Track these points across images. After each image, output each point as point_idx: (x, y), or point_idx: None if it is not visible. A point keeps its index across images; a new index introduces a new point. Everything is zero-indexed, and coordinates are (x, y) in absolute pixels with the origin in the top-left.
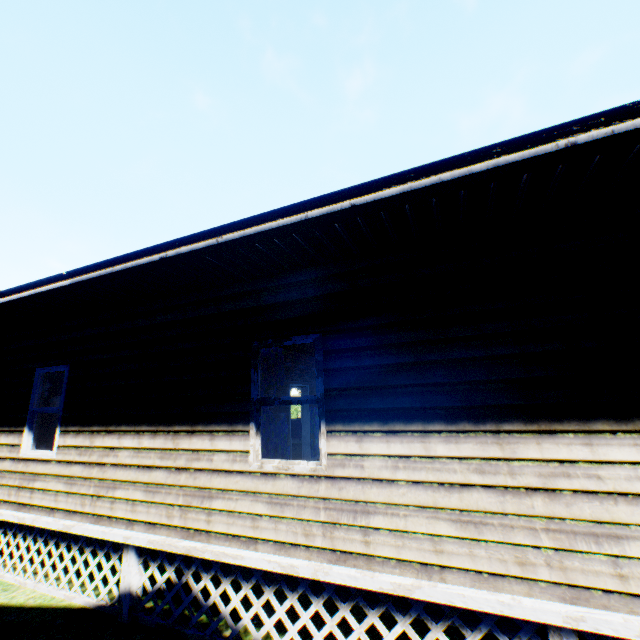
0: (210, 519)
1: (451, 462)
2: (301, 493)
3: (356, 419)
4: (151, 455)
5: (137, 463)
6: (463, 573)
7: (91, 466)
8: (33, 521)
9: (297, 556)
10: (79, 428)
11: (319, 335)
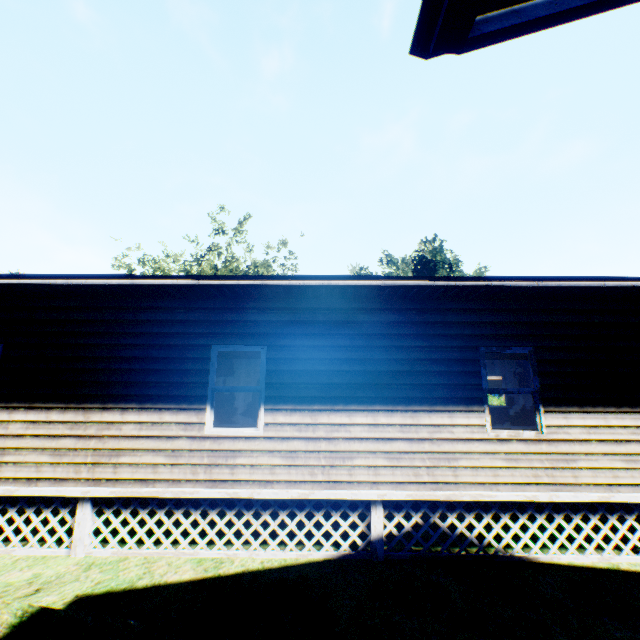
0: (456, 474)
1: (619, 429)
2: (528, 451)
3: (562, 404)
4: (389, 429)
5: (374, 436)
6: (628, 486)
7: (317, 441)
8: (251, 494)
9: (529, 490)
10: (293, 407)
11: (533, 348)
